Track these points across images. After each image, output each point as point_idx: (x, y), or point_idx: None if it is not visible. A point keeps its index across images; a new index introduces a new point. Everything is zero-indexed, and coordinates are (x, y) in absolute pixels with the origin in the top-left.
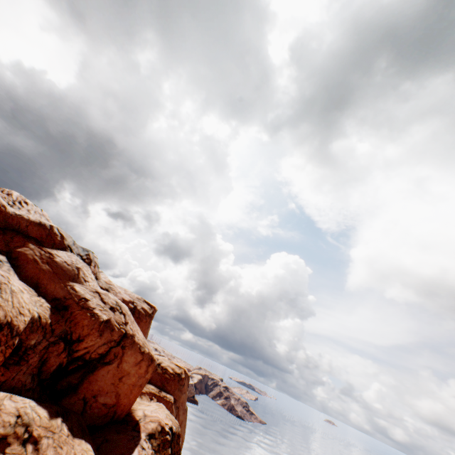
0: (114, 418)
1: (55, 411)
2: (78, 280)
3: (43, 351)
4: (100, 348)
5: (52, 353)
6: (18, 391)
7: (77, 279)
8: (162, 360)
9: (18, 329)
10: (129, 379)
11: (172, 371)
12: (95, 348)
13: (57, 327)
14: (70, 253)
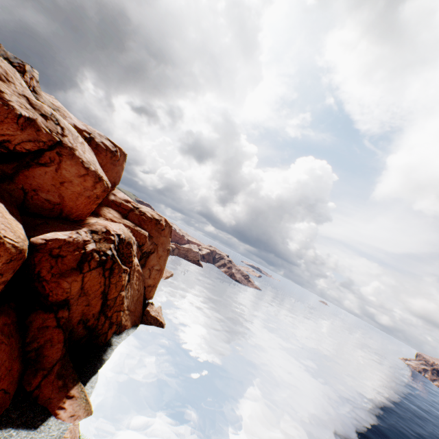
0: (62, 216)
1: None
2: None
3: None
4: (26, 144)
5: None
6: None
7: None
8: (143, 207)
9: None
10: (73, 187)
11: (150, 216)
12: (19, 142)
13: None
14: None
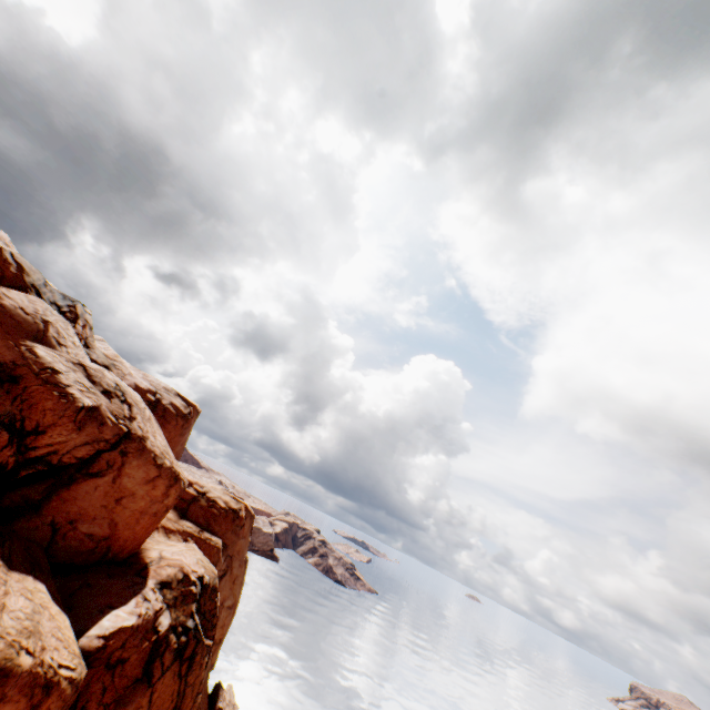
0: (107, 557)
1: None
2: (45, 341)
3: None
4: (79, 450)
5: None
6: None
7: (42, 339)
8: (211, 488)
9: None
10: (135, 502)
11: (224, 505)
12: (69, 449)
13: None
14: (34, 297)
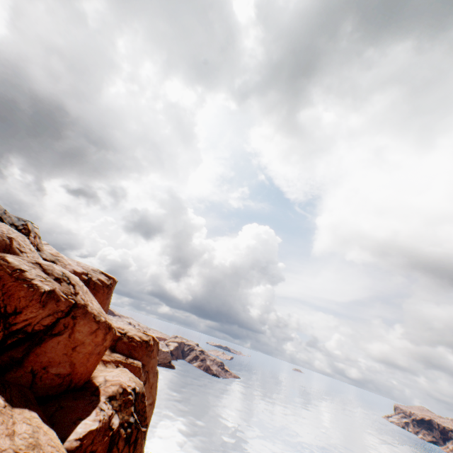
0: (70, 386)
1: None
2: (11, 251)
3: None
4: (45, 320)
5: None
6: None
7: (9, 250)
8: (128, 330)
9: None
10: (85, 348)
11: (139, 339)
12: (38, 320)
13: None
14: None
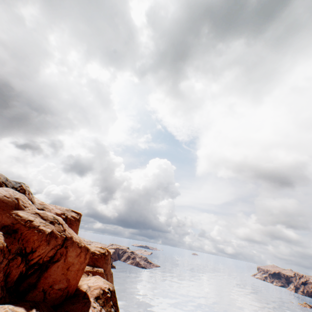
0: (67, 296)
1: (29, 306)
2: (19, 208)
3: (6, 267)
4: (49, 253)
5: (12, 267)
6: None
7: (18, 207)
8: (90, 247)
9: None
10: (74, 267)
11: (99, 252)
12: (46, 254)
13: (12, 247)
14: (6, 188)
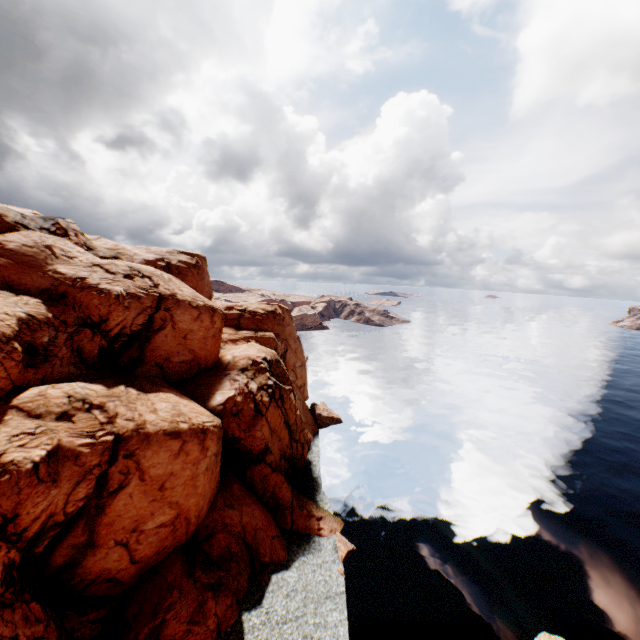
0: (201, 369)
1: (113, 383)
2: (59, 261)
3: (69, 343)
4: (138, 320)
5: (82, 342)
6: (68, 380)
7: (57, 261)
8: (248, 305)
9: (6, 335)
10: (196, 335)
11: (263, 312)
12: (131, 322)
13: (66, 318)
14: (25, 232)
